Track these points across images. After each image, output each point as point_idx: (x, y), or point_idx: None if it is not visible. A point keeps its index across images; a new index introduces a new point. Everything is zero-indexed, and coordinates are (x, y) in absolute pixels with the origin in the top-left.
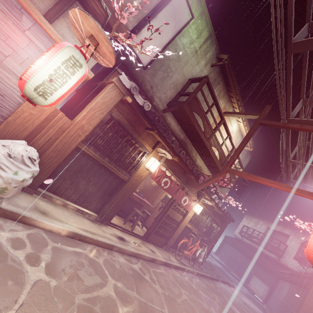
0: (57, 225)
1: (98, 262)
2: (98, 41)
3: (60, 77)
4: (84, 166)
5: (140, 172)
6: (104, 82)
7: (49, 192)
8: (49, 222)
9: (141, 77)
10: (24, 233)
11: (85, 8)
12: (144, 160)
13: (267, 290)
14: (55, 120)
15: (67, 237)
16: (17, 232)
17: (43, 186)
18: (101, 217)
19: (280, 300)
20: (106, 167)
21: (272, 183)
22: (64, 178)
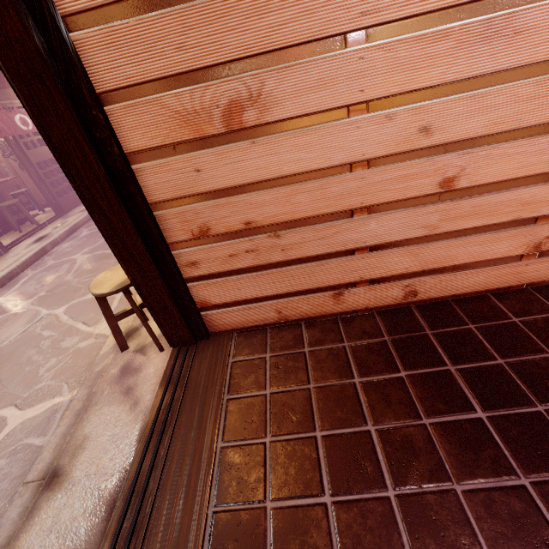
0: None
1: (51, 265)
2: None
3: None
4: None
5: None
6: None
7: None
8: None
9: None
10: None
11: None
12: None
13: None
14: None
15: None
16: None
17: None
18: None
19: None
20: None
21: None
22: None
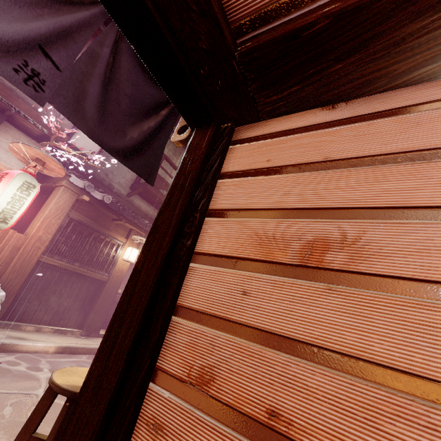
0: (43, 344)
1: None
2: (44, 161)
3: (18, 201)
4: (50, 279)
5: (120, 267)
6: (51, 185)
7: (14, 322)
8: (32, 343)
9: (91, 168)
10: (11, 357)
11: (11, 121)
12: (120, 253)
13: None
14: (6, 240)
15: (57, 354)
16: (4, 358)
17: (5, 317)
18: (87, 330)
19: None
20: (78, 272)
21: None
22: (29, 300)
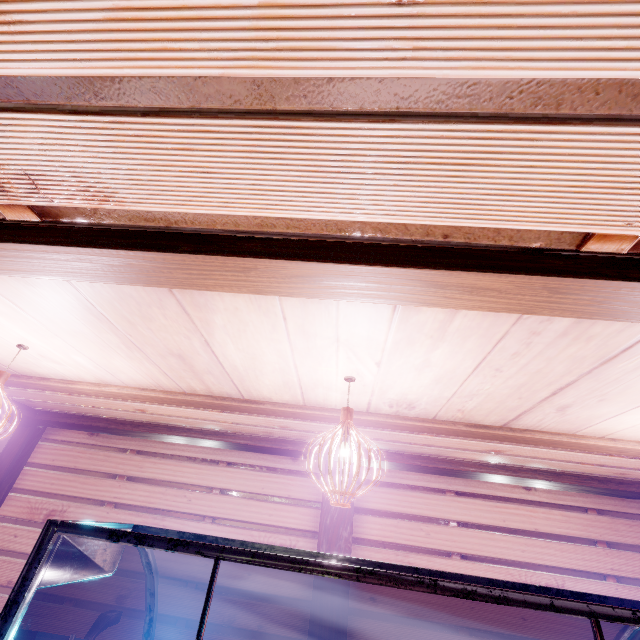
0: None
1: None
2: None
3: None
4: None
5: None
6: None
7: None
8: None
9: None
10: None
11: None
12: None
13: None
14: None
15: None
16: None
17: None
18: None
19: None
20: None
21: None
22: None
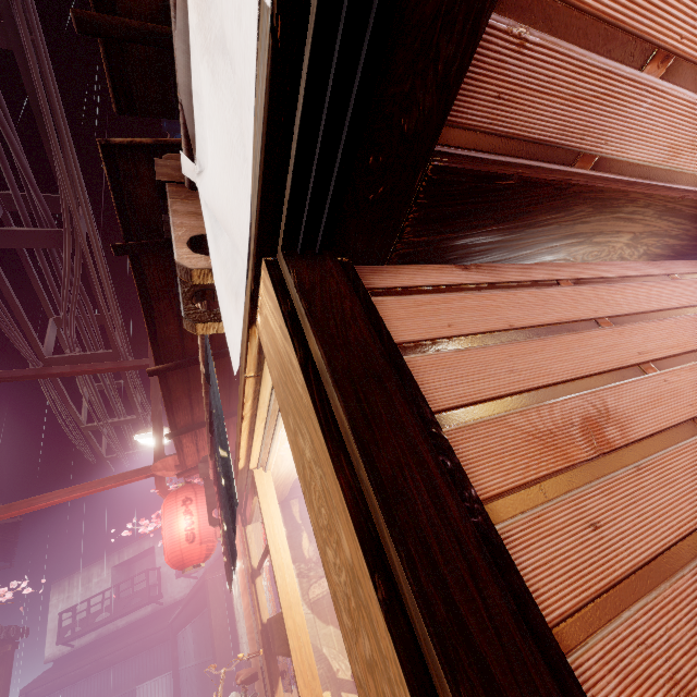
0: None
1: None
2: None
3: None
4: None
5: None
6: None
7: None
8: None
9: None
10: None
11: None
12: None
13: (170, 680)
14: None
15: None
16: None
17: None
18: None
19: (193, 666)
20: None
21: (73, 492)
22: None
